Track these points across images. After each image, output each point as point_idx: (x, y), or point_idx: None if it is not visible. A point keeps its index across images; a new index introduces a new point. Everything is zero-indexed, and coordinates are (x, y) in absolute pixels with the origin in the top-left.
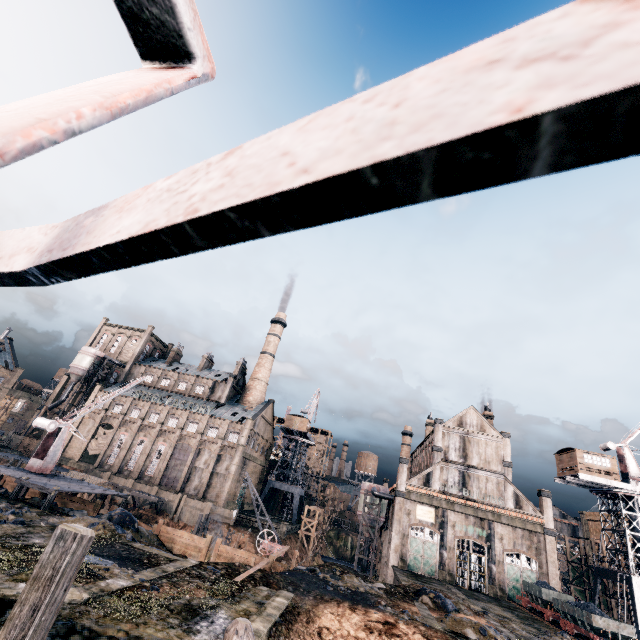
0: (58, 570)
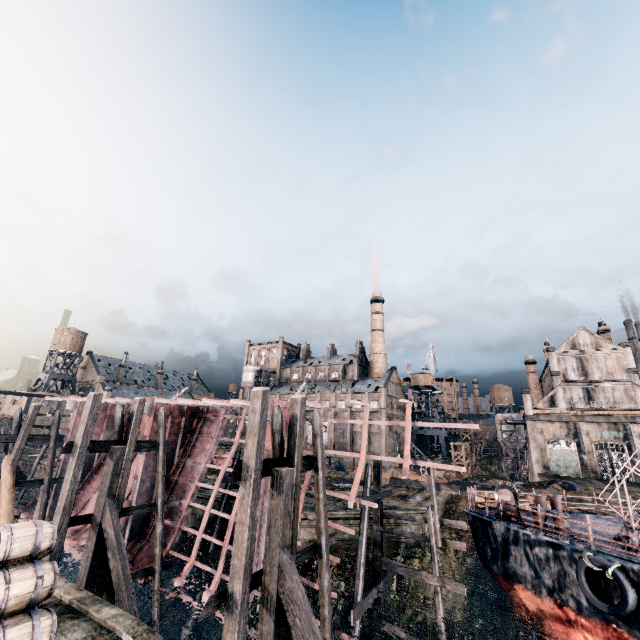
0: (379, 463)
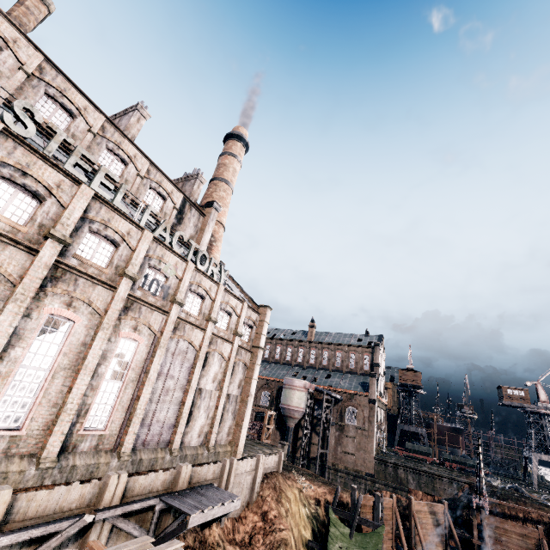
0: None
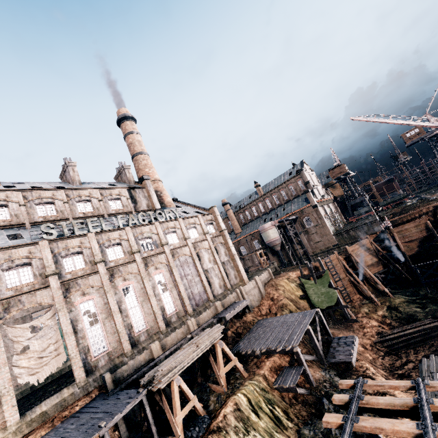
0: None
